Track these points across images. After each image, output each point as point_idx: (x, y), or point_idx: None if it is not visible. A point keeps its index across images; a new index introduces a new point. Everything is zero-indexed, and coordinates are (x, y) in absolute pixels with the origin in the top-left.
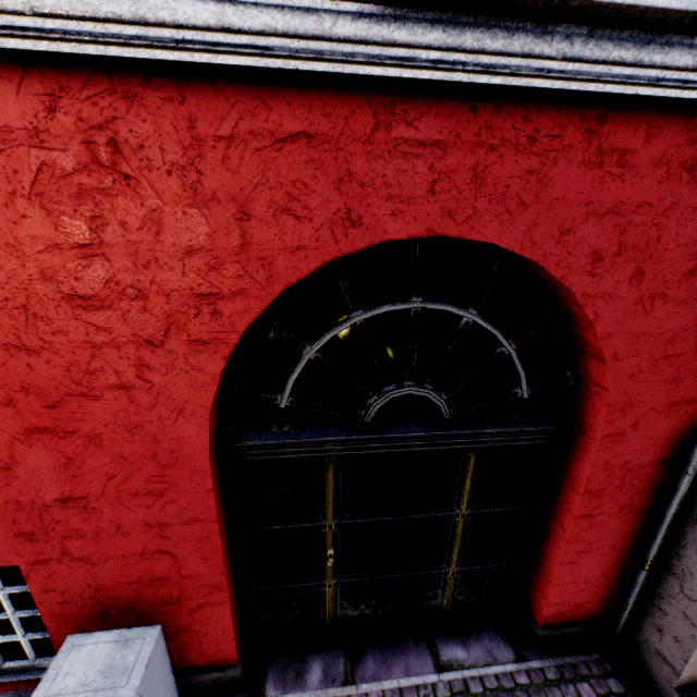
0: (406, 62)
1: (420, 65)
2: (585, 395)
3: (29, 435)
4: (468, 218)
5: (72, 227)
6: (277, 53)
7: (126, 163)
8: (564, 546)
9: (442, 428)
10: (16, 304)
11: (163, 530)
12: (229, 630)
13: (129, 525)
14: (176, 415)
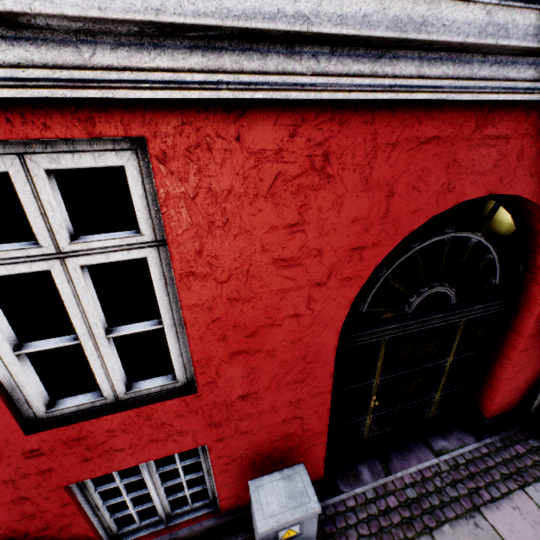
0: (510, 90)
1: (517, 91)
2: (531, 278)
3: (231, 357)
4: (510, 181)
5: (288, 213)
6: (444, 90)
7: (330, 167)
8: (510, 369)
9: (451, 310)
10: (242, 270)
11: (299, 404)
12: (322, 458)
13: (279, 404)
14: (323, 328)
